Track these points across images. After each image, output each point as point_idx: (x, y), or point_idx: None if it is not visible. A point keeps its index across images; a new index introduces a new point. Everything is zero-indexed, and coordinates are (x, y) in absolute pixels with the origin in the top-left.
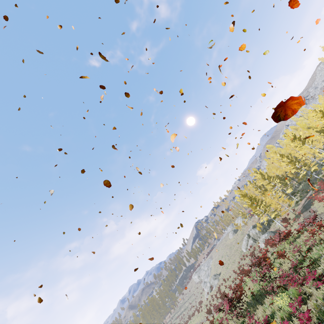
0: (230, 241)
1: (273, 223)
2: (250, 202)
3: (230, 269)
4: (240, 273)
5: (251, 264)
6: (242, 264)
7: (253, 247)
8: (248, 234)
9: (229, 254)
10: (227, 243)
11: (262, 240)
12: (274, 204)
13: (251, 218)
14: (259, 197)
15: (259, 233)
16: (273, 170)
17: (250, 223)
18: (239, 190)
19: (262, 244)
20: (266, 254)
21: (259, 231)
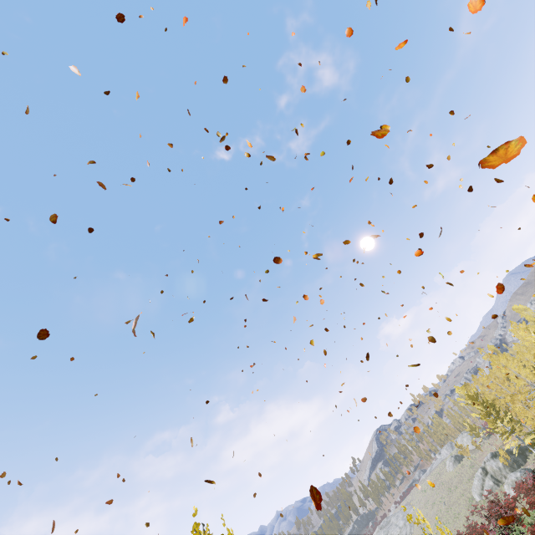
0: (448, 476)
1: (532, 454)
2: (484, 410)
3: (450, 529)
4: (470, 533)
5: (489, 517)
6: (474, 521)
7: (494, 494)
8: (483, 467)
9: (446, 502)
10: (441, 479)
11: (511, 483)
12: (531, 420)
13: (488, 439)
14: (501, 402)
15: (506, 469)
16: (527, 355)
17: (487, 447)
18: (463, 386)
19: (511, 490)
20: (513, 503)
21: (506, 465)
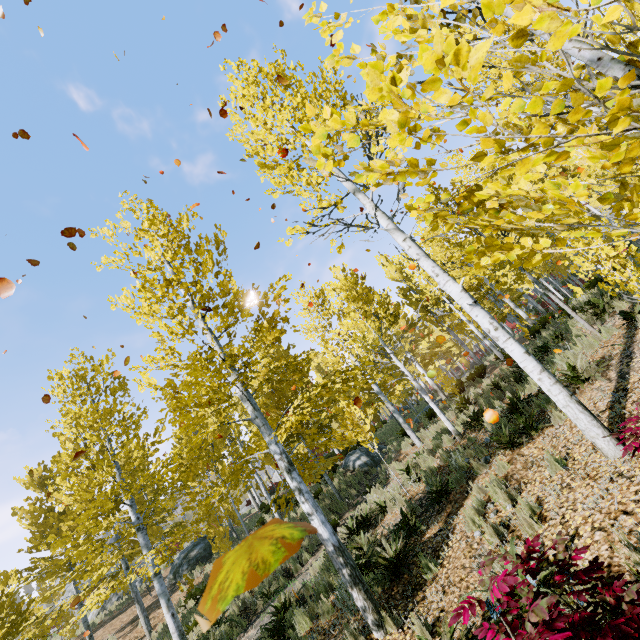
0: None
1: None
2: None
3: None
4: None
5: None
6: None
7: None
8: None
9: None
10: None
11: None
12: None
13: None
14: None
15: None
16: None
17: None
18: None
19: None
20: None
21: None
